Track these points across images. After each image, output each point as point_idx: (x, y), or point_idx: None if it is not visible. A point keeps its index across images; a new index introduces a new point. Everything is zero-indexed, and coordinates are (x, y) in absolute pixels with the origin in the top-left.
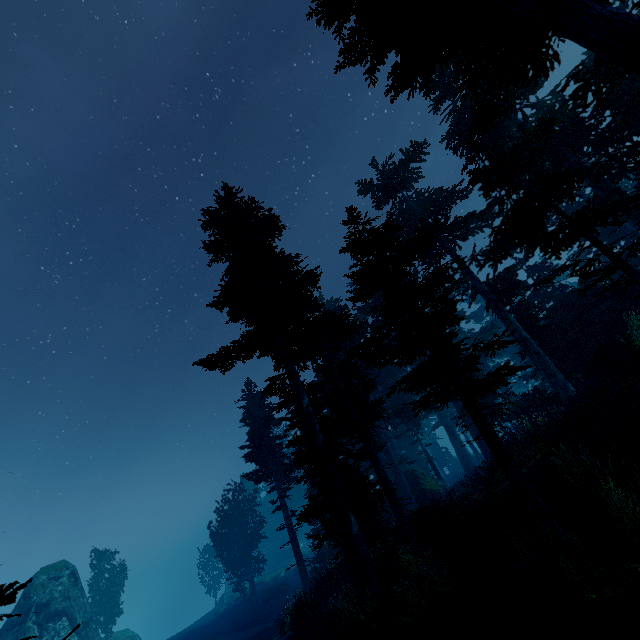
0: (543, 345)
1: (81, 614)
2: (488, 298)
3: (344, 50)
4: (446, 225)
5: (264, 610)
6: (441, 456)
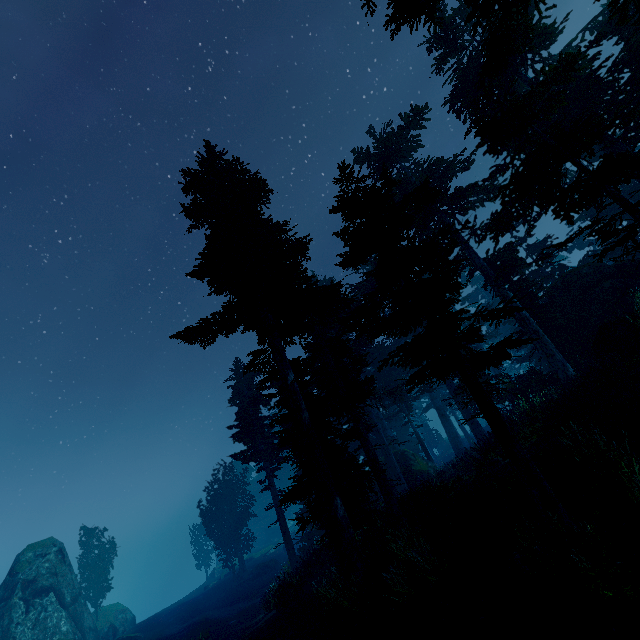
0: (542, 324)
1: (69, 590)
2: (487, 275)
3: None
4: (446, 195)
5: (252, 586)
6: (431, 438)
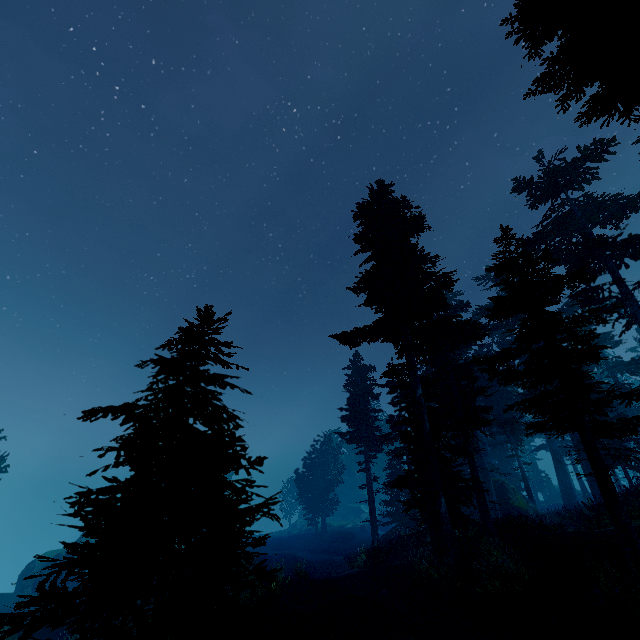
0: None
1: None
2: None
3: (539, 79)
4: (614, 244)
5: (332, 546)
6: (538, 480)
